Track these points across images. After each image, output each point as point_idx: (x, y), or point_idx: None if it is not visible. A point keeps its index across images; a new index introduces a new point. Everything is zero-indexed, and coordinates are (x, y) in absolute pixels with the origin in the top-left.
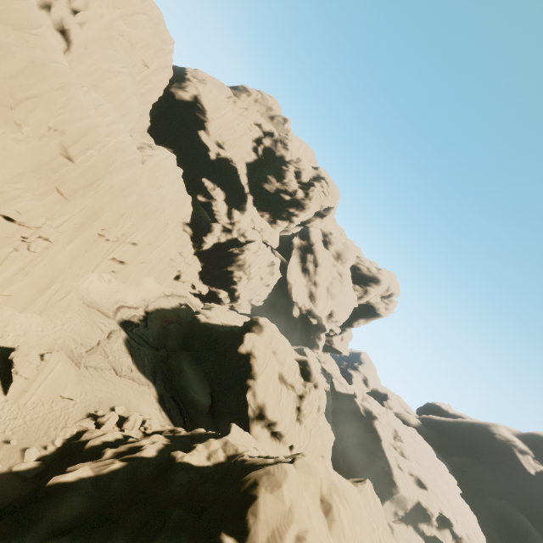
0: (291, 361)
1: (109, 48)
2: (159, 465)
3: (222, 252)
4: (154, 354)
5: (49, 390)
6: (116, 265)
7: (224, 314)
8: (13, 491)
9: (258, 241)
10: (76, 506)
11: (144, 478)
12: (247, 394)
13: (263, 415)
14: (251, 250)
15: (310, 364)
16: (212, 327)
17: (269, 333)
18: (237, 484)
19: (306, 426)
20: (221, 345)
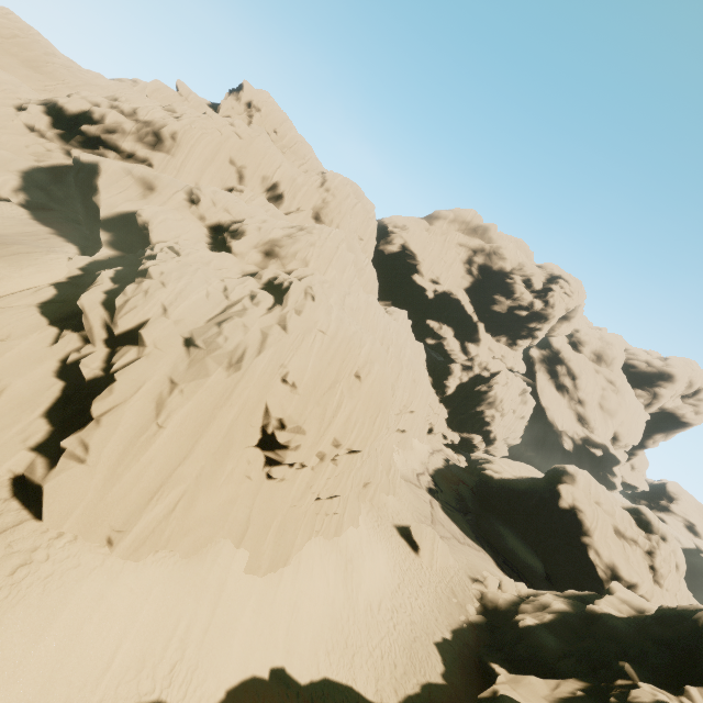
0: (620, 510)
1: (355, 251)
2: (578, 617)
3: (467, 392)
4: (465, 519)
5: (442, 559)
6: (399, 435)
7: (508, 465)
8: (483, 635)
9: (504, 371)
10: (555, 641)
11: (578, 626)
12: (589, 553)
13: (617, 576)
14: (500, 383)
15: (645, 512)
16: (508, 482)
17: (583, 482)
18: (689, 622)
19: (668, 589)
20: (528, 501)
